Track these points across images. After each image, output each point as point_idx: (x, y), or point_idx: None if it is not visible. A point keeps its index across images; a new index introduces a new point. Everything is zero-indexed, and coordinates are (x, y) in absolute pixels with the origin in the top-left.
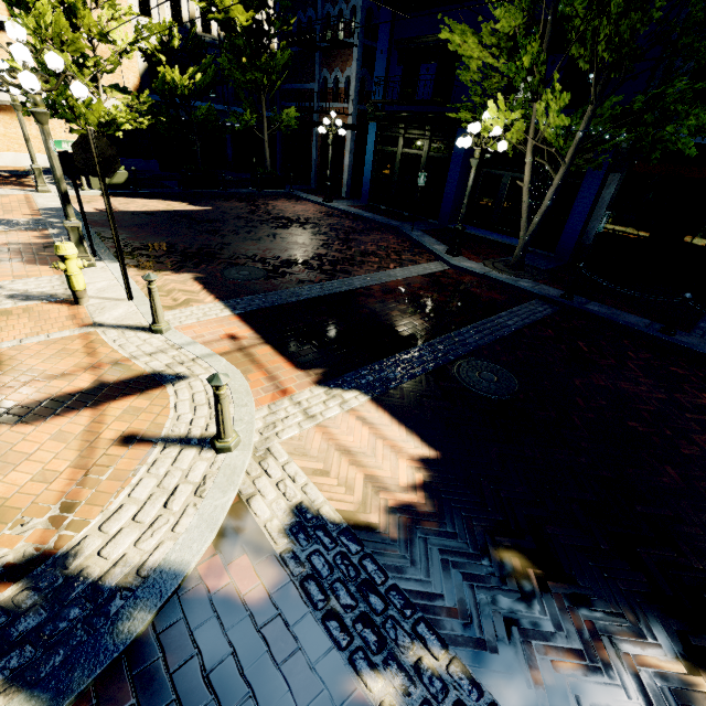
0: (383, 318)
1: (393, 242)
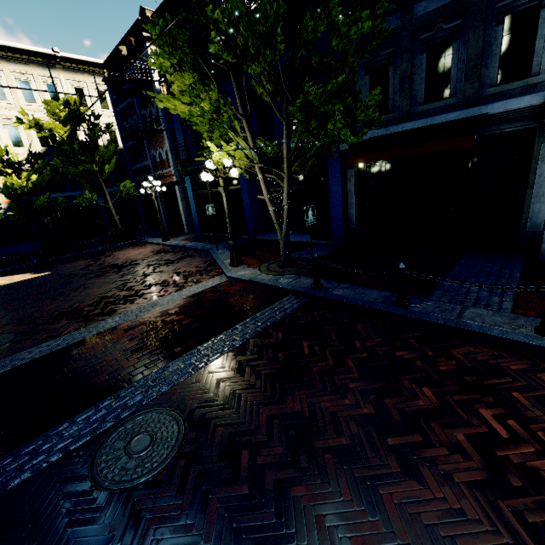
0: (89, 369)
1: (194, 265)
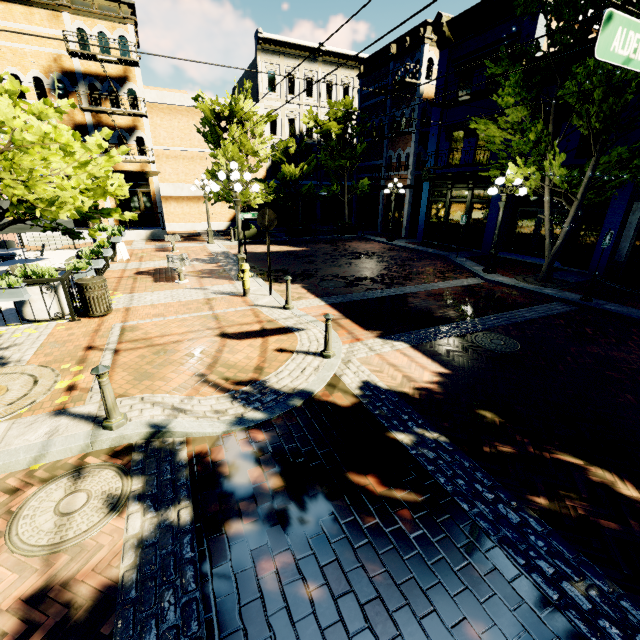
0: (424, 309)
1: (439, 265)
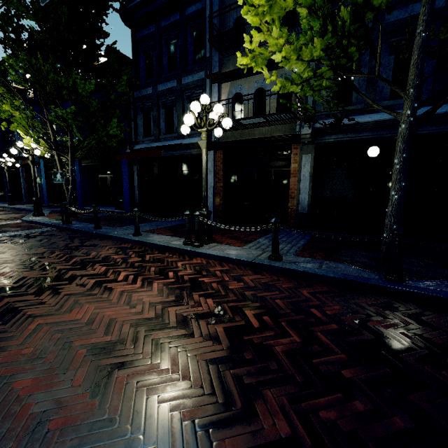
0: None
1: (11, 216)
